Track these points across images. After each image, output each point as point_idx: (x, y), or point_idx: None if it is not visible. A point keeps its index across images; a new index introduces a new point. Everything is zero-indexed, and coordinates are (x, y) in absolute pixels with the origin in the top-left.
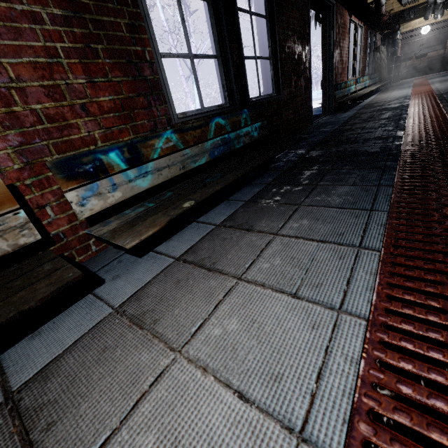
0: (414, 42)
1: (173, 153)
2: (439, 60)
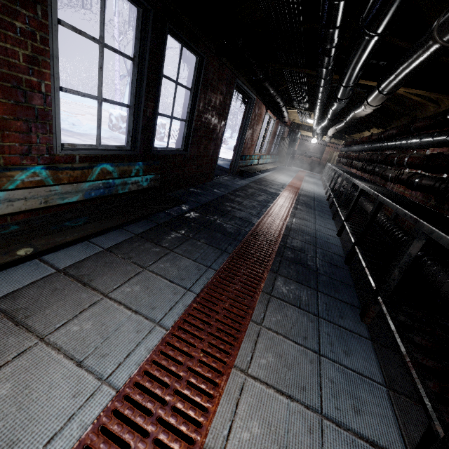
0: (307, 145)
1: (38, 187)
2: (316, 164)
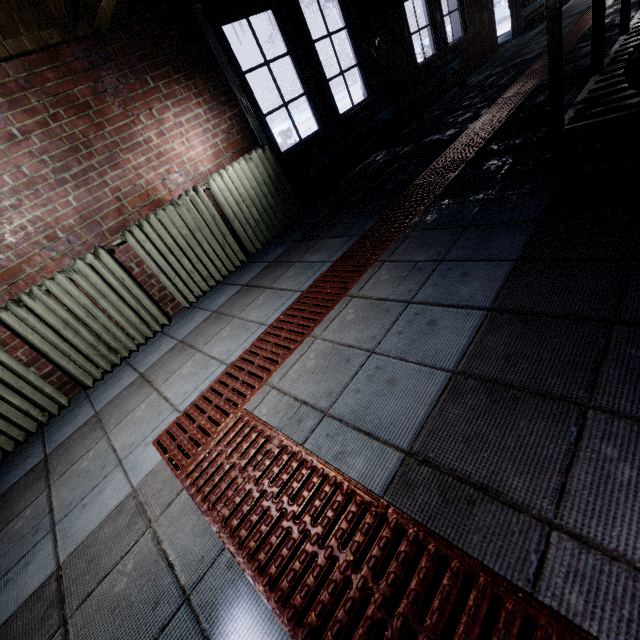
0: None
1: (424, 83)
2: None
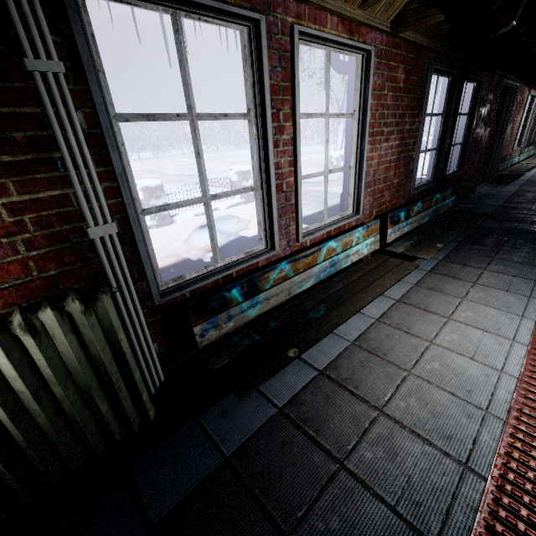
0: None
1: (418, 214)
2: None
